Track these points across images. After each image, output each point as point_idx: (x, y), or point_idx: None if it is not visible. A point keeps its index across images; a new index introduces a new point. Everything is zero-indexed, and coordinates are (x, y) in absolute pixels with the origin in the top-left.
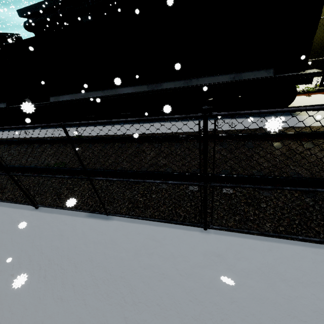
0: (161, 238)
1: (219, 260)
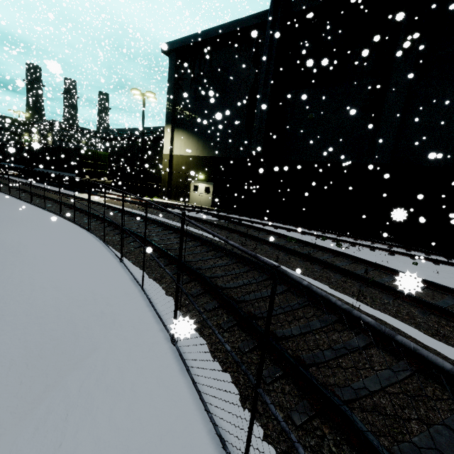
0: None
1: None
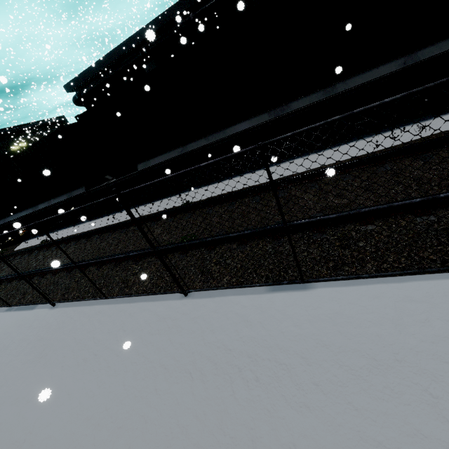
0: (424, 297)
1: None
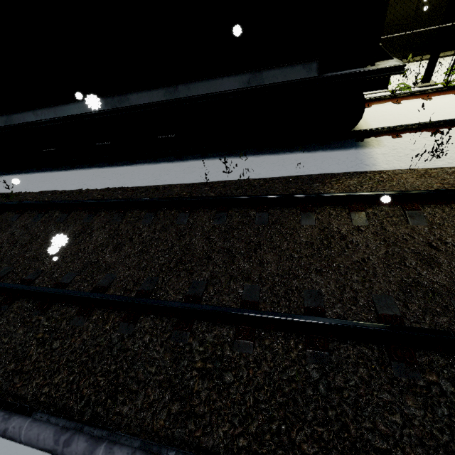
0: None
1: None
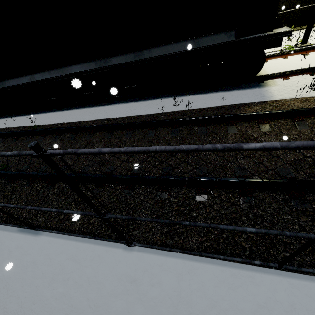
0: (82, 258)
1: (132, 288)
